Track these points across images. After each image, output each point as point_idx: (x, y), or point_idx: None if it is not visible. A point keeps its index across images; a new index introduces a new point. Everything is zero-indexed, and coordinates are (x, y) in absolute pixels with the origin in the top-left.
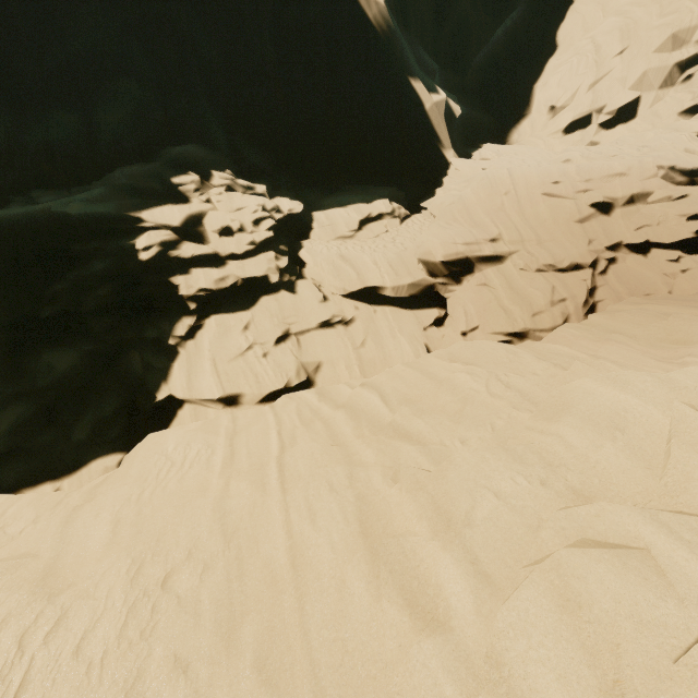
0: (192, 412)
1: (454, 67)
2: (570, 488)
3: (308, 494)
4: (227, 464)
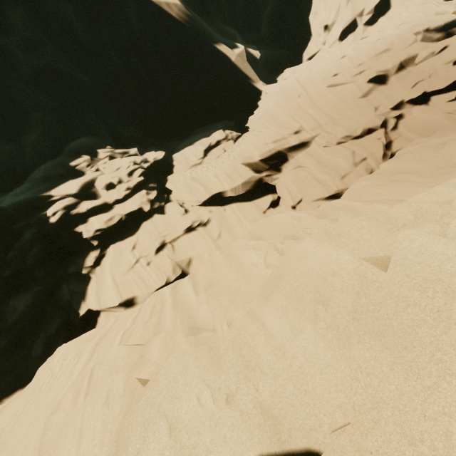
0: (106, 318)
1: (251, 28)
2: (259, 403)
3: (84, 411)
4: (82, 370)
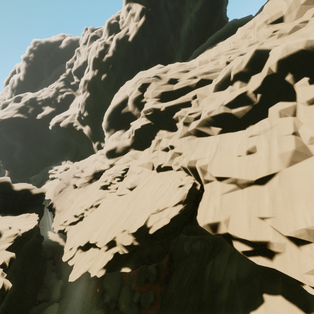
0: None
1: None
2: None
3: None
4: None
